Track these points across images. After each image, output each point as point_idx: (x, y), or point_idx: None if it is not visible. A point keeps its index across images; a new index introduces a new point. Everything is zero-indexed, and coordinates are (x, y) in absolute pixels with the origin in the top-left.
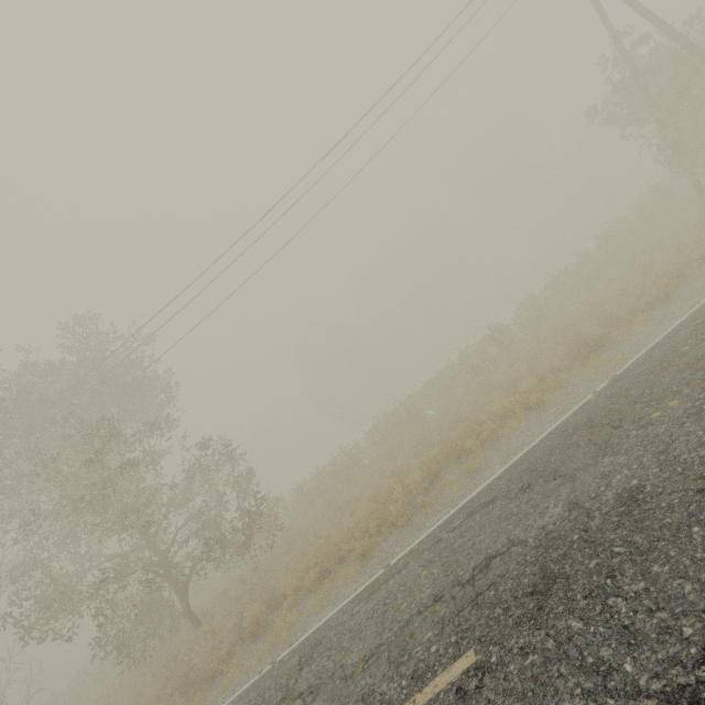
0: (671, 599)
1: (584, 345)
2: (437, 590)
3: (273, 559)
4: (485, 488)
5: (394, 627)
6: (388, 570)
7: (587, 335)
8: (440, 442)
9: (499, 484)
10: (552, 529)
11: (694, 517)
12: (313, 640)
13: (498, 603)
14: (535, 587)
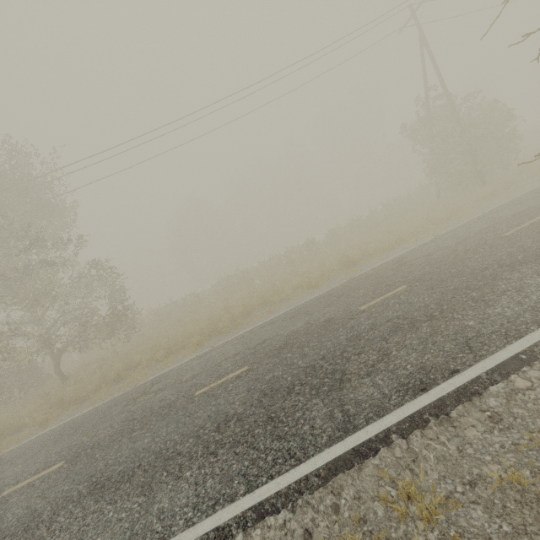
0: (322, 346)
1: (347, 261)
2: (237, 352)
3: (128, 350)
4: (274, 317)
5: (212, 365)
6: (212, 348)
7: (350, 256)
8: (258, 296)
9: (281, 316)
10: (295, 330)
11: (343, 326)
12: (161, 376)
13: (263, 353)
14: (280, 347)
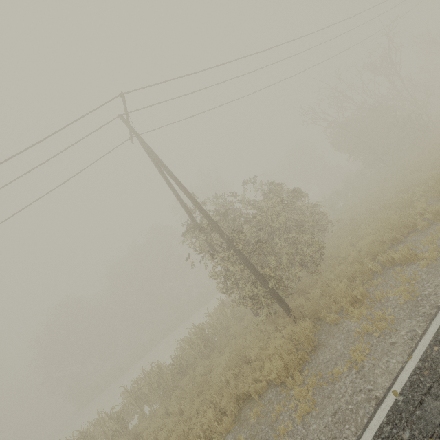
0: None
1: None
2: None
3: None
4: None
5: None
6: None
7: None
8: None
9: None
10: None
11: None
12: None
13: None
14: None
